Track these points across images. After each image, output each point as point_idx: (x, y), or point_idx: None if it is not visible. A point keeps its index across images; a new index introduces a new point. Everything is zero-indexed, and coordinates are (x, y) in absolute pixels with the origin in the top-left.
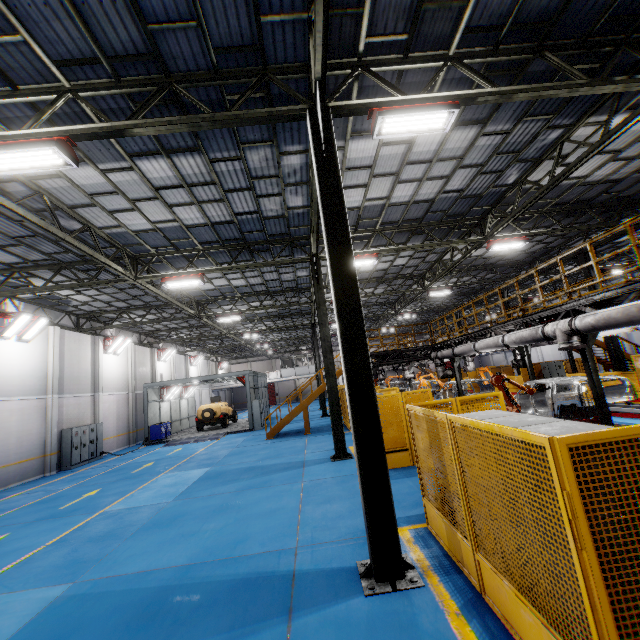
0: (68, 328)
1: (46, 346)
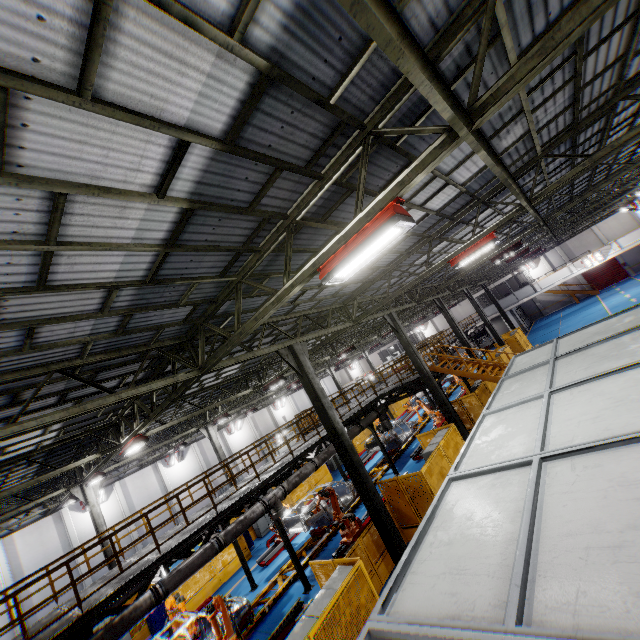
0: (202, 438)
1: (194, 455)
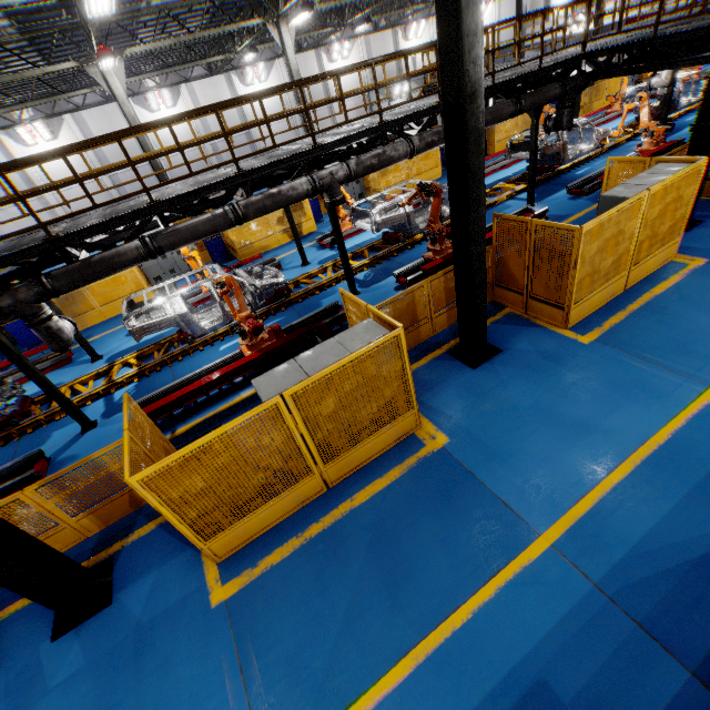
0: None
1: (279, 79)
